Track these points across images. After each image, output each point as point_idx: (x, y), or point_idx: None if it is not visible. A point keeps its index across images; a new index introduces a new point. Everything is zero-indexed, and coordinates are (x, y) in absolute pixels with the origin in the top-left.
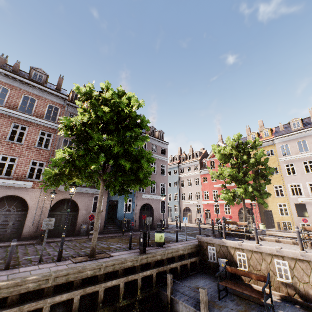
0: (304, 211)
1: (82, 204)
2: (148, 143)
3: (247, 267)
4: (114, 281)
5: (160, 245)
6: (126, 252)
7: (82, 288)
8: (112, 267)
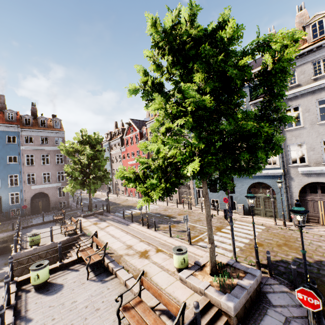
0: None
1: None
2: (35, 137)
3: None
4: None
5: None
6: None
7: None
8: None
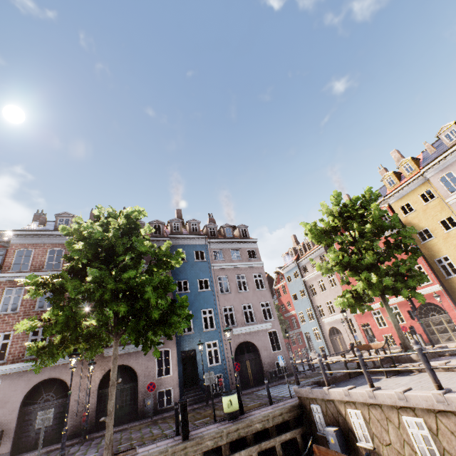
0: None
1: (141, 367)
2: (225, 250)
3: (370, 439)
4: None
5: (231, 418)
6: (165, 442)
7: None
8: None
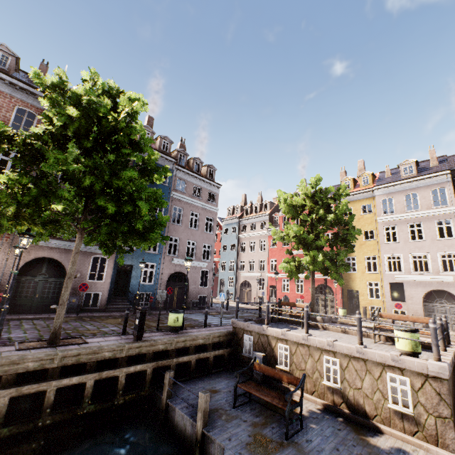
0: (404, 293)
1: None
2: (189, 183)
3: (289, 365)
4: (76, 378)
5: (174, 331)
6: (113, 338)
7: (16, 386)
8: (76, 358)
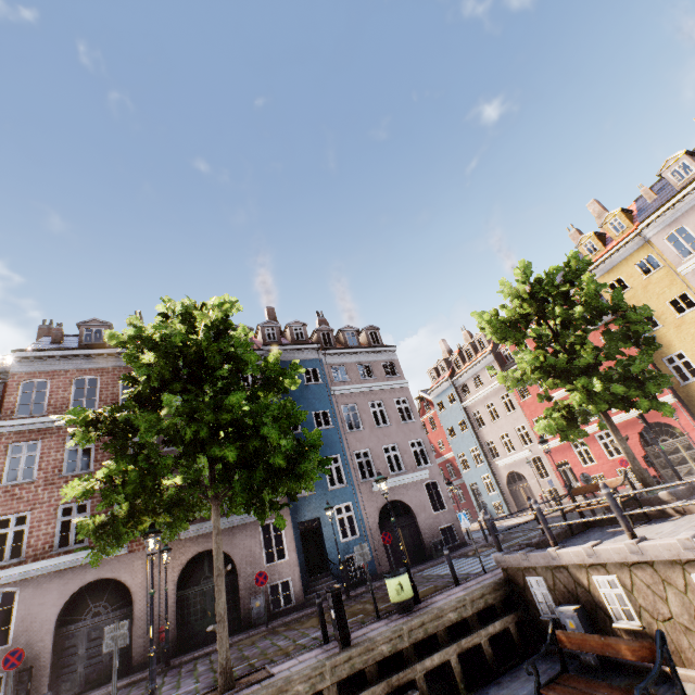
0: None
1: (240, 552)
2: (349, 365)
3: (636, 615)
4: None
5: (405, 610)
6: (311, 654)
7: None
8: None
